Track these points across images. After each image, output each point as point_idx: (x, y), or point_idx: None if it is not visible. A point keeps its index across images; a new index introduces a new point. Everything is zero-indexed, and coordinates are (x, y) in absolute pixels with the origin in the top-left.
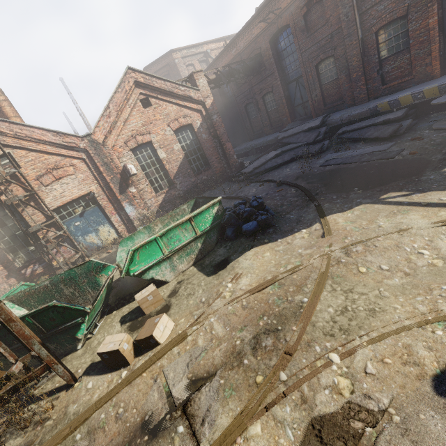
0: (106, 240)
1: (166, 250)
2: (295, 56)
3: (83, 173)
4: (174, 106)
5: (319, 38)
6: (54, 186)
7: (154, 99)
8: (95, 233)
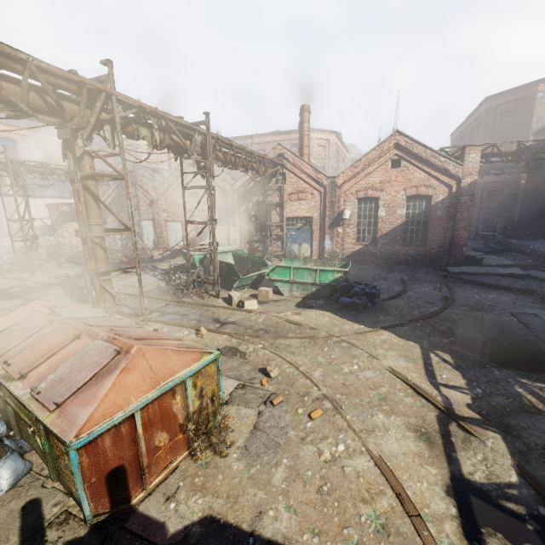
0: (302, 254)
1: (292, 278)
2: None
3: (315, 202)
4: (423, 173)
5: None
6: (295, 203)
7: (406, 162)
8: (298, 245)
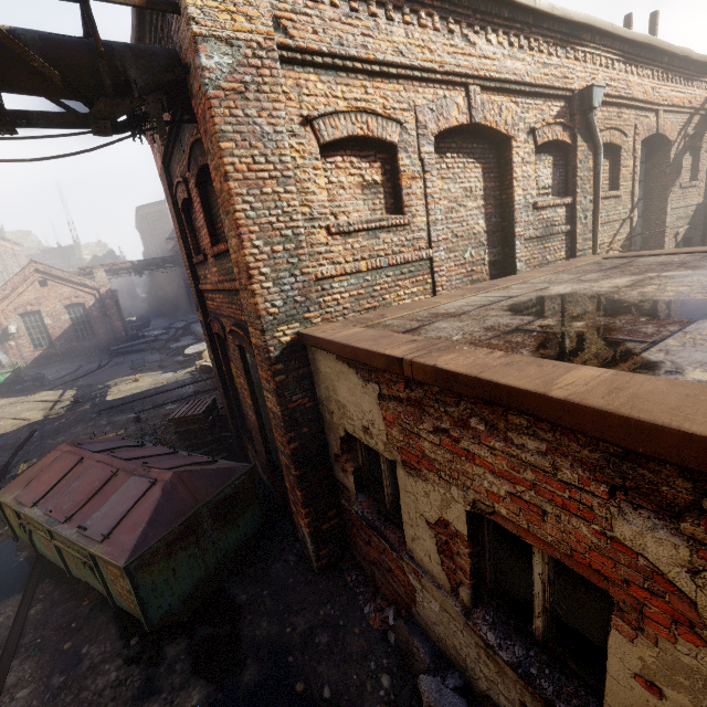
0: None
1: None
2: None
3: None
4: (70, 288)
5: None
6: None
7: (52, 281)
8: None
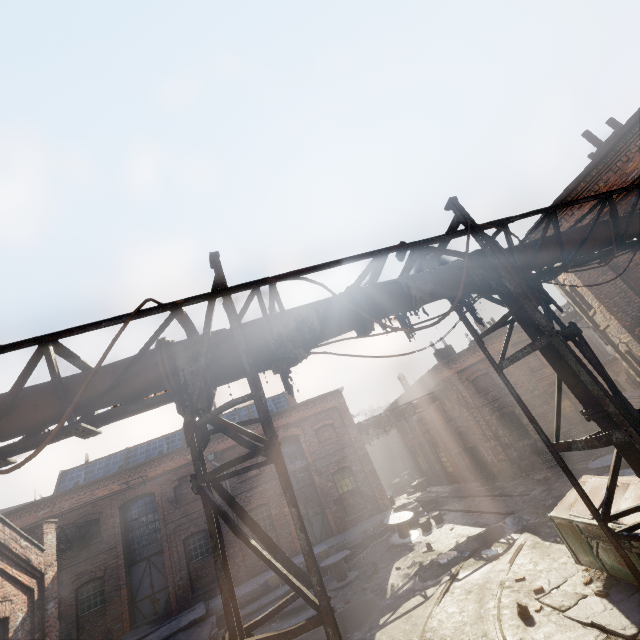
0: None
1: None
2: (152, 527)
3: None
4: None
5: (191, 511)
6: None
7: None
8: None
